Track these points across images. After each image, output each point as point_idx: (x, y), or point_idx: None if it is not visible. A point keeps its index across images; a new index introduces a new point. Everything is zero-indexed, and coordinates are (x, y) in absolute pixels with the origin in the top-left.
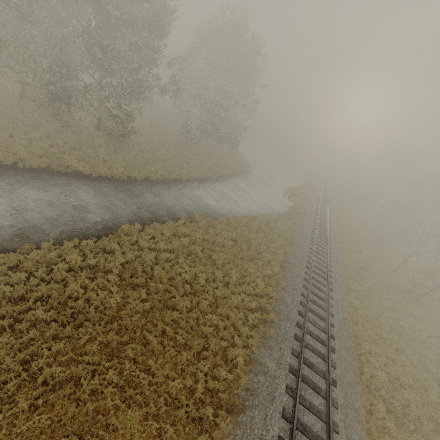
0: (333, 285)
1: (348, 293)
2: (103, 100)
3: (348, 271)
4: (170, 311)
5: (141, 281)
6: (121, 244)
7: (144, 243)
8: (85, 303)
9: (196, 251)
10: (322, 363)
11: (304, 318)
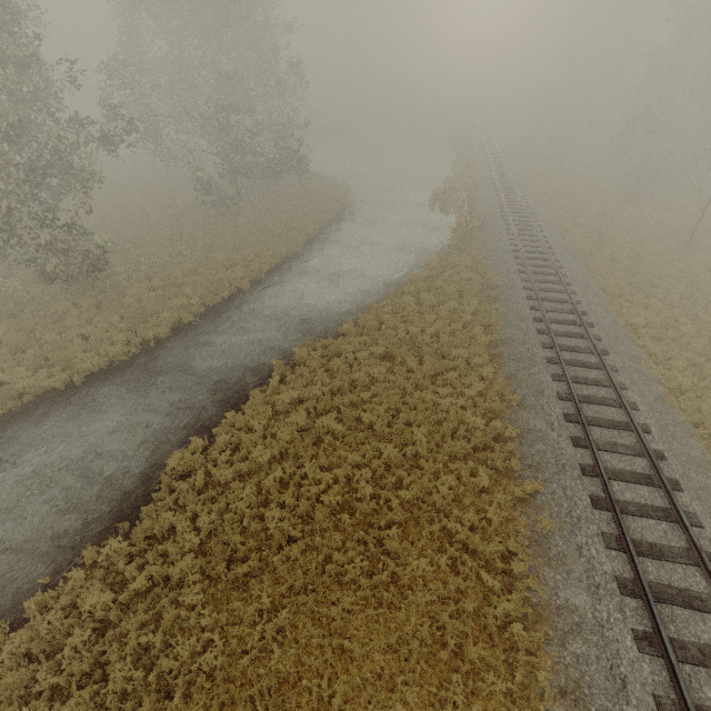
0: (604, 340)
1: (635, 339)
2: (5, 229)
3: (611, 292)
4: (333, 606)
5: (251, 565)
6: (181, 503)
7: (224, 473)
8: (156, 703)
9: (328, 425)
10: (670, 530)
11: (590, 449)
